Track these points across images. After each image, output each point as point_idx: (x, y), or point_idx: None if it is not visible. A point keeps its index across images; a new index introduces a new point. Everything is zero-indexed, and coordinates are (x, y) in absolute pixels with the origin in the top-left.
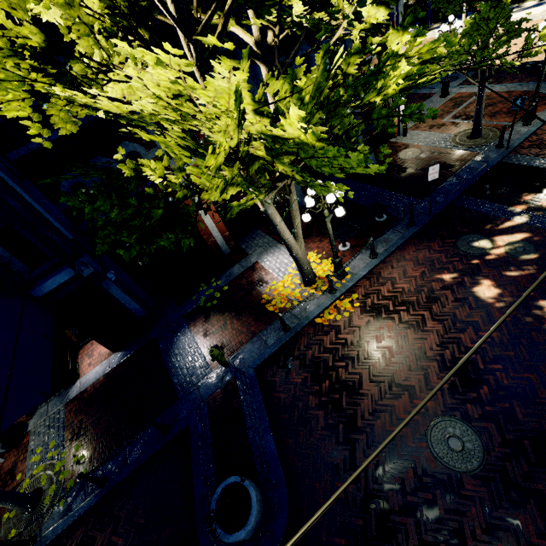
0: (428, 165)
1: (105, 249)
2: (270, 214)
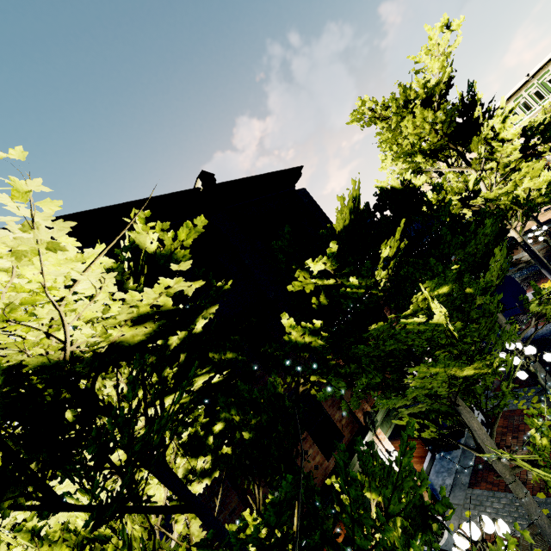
0: (546, 251)
1: None
2: (525, 241)
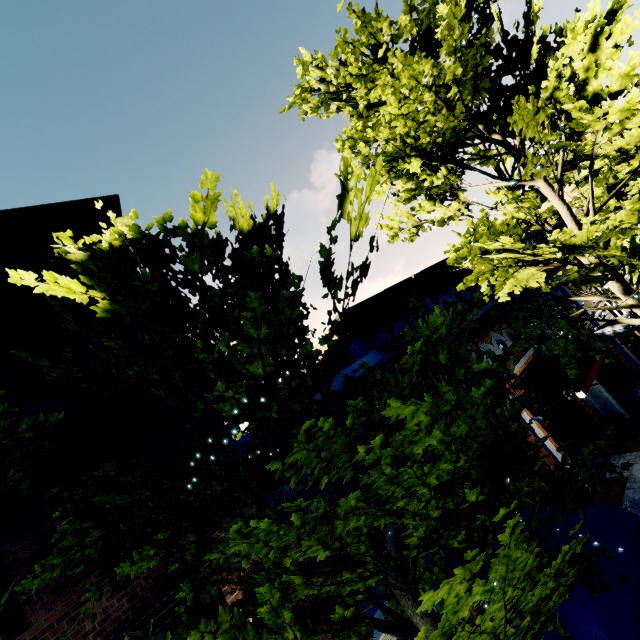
0: None
1: (574, 373)
2: None
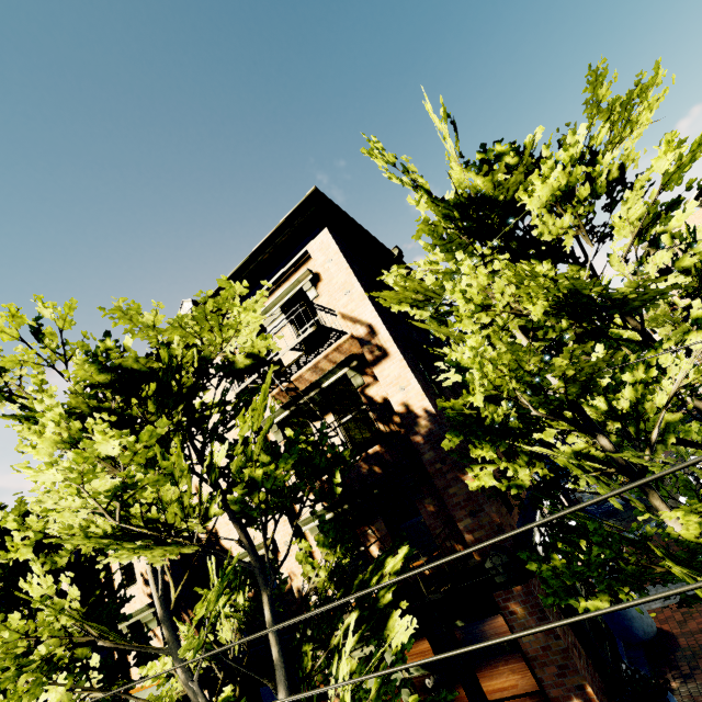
0: None
1: None
2: None
